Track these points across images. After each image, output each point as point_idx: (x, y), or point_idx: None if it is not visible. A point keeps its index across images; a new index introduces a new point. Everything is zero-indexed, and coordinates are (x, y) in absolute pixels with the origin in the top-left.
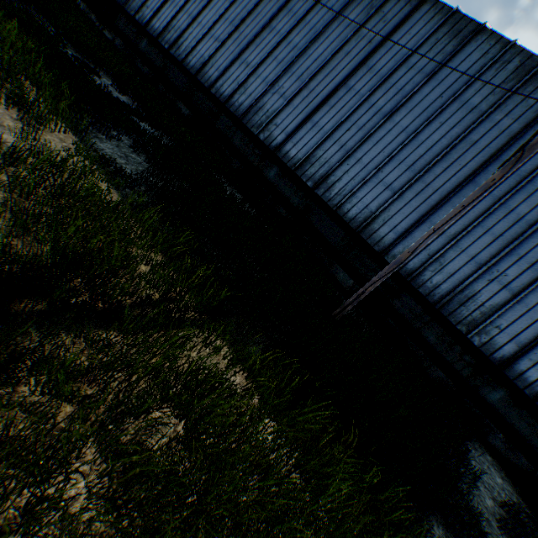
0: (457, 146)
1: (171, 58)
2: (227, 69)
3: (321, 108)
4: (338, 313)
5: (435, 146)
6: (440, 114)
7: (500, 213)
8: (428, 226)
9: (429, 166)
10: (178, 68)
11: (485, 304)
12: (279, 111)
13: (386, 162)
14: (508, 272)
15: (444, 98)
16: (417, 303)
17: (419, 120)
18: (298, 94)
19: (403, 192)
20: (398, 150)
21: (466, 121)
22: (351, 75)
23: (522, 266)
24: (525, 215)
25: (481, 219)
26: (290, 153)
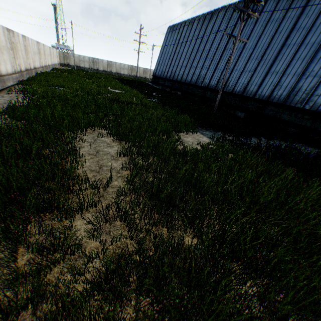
0: (274, 38)
1: (173, 81)
2: (188, 73)
3: (219, 63)
4: (212, 112)
5: (264, 45)
6: (263, 32)
7: (302, 48)
8: (269, 75)
9: (263, 53)
10: (176, 82)
11: (306, 89)
12: (206, 73)
13: (246, 64)
14: (314, 69)
15: (263, 26)
16: (273, 107)
17: (255, 40)
18: (211, 64)
19: (256, 69)
20: (249, 56)
21: (274, 27)
22: (226, 45)
23: (320, 62)
24: (315, 41)
25: (293, 57)
26: (212, 84)
